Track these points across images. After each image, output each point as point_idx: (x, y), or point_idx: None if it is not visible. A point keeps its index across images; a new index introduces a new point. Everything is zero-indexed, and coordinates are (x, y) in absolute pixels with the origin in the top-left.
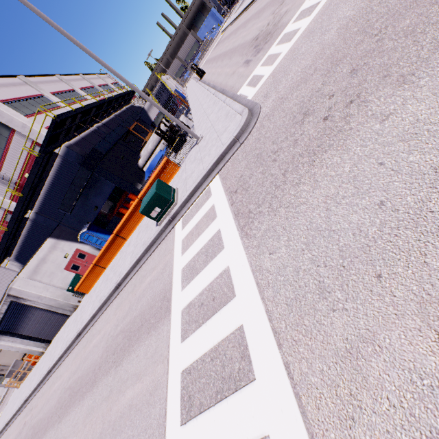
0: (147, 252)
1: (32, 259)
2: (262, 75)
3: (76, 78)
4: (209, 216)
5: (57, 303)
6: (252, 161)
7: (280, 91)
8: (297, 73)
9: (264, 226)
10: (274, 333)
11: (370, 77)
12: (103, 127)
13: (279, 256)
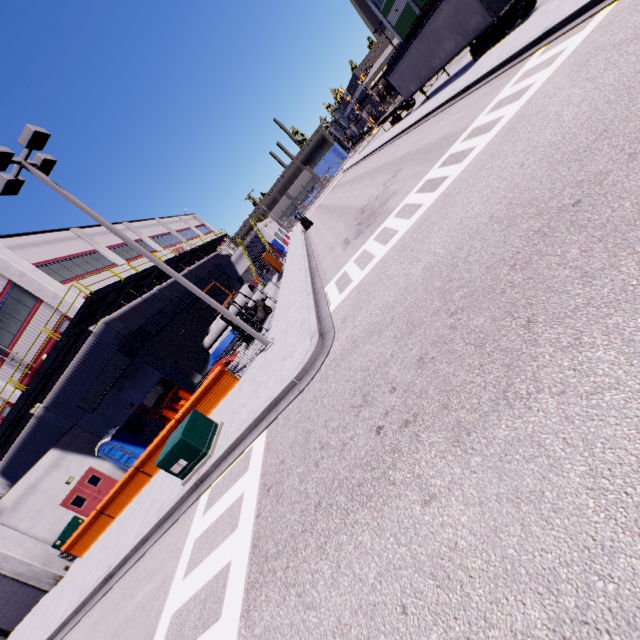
0: (158, 527)
1: (16, 486)
2: (350, 279)
3: (149, 224)
4: (232, 516)
5: (31, 569)
6: (299, 440)
7: (357, 326)
8: (377, 309)
9: (267, 615)
10: None
11: (431, 392)
12: (167, 288)
13: None
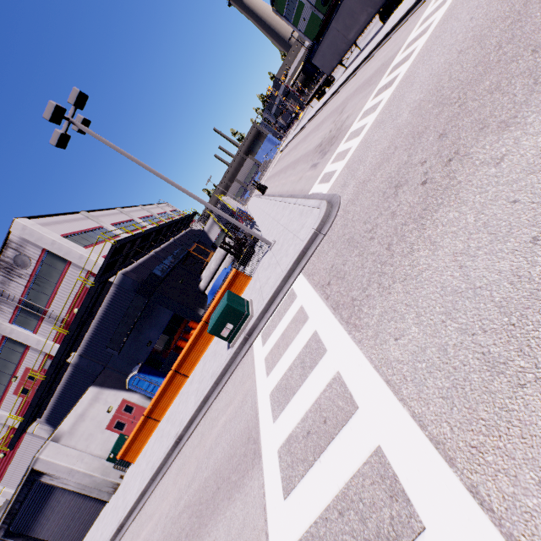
0: (217, 385)
1: (68, 416)
2: (334, 170)
3: (136, 209)
4: (298, 320)
5: (93, 480)
6: (343, 247)
7: (360, 176)
8: (375, 157)
9: (378, 310)
10: (434, 444)
11: (463, 135)
12: (161, 252)
13: (410, 338)
